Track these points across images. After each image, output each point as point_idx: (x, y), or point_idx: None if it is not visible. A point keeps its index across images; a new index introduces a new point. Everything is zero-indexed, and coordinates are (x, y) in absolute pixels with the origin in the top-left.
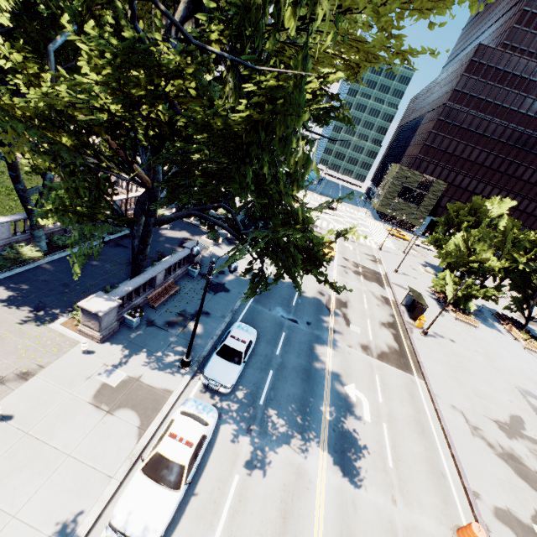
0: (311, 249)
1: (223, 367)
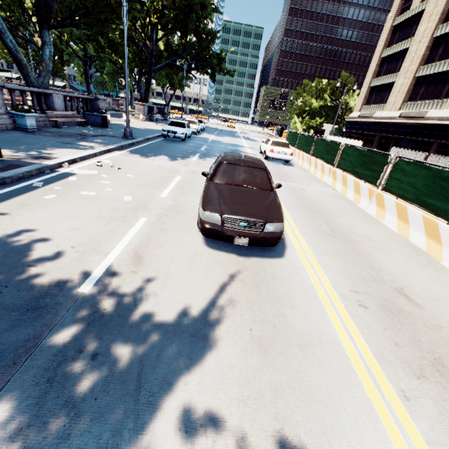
0: (218, 55)
1: None
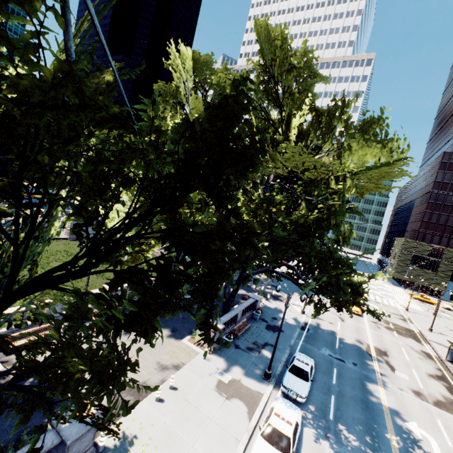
0: (353, 285)
1: (296, 381)
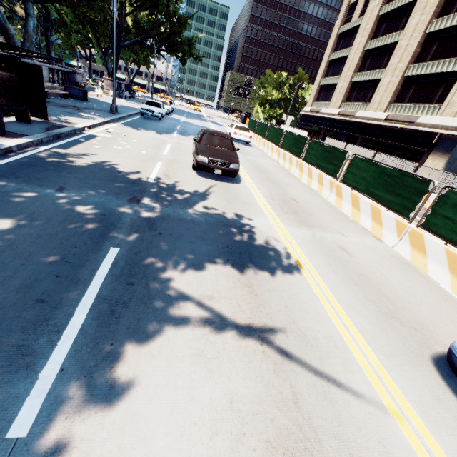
0: (188, 40)
1: None
